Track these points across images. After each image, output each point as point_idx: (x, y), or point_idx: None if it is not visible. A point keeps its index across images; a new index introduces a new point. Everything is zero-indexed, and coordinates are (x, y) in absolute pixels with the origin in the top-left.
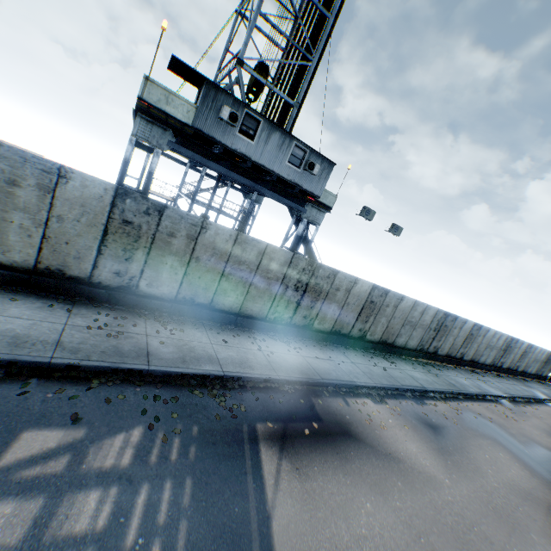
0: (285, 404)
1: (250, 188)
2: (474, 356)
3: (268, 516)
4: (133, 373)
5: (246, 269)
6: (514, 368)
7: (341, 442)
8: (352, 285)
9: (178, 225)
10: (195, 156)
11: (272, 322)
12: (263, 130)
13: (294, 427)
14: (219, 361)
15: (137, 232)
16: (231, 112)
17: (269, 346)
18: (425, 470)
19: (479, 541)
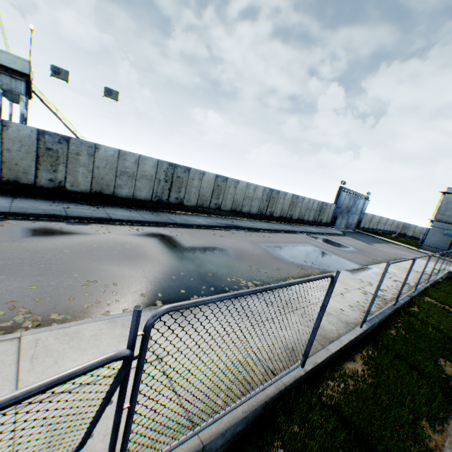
0: None
1: None
2: (235, 207)
3: None
4: None
5: None
6: (288, 216)
7: None
8: (1, 128)
9: None
10: None
11: None
12: None
13: None
14: None
15: None
16: None
17: None
18: None
19: None
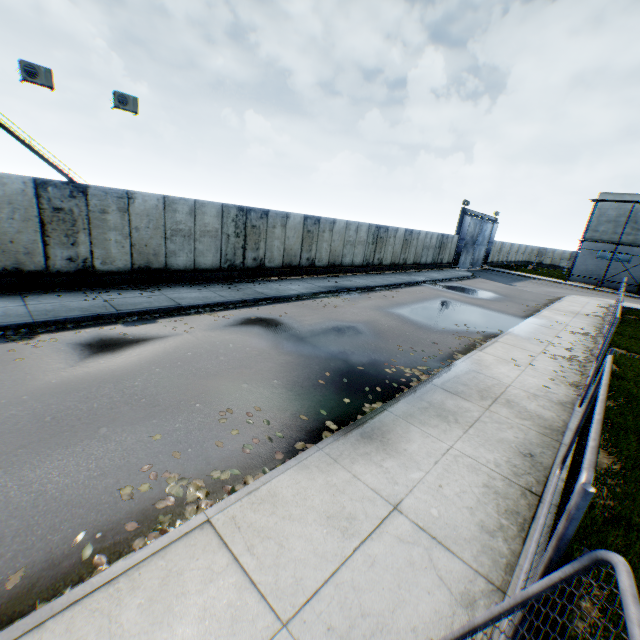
0: None
1: None
2: (333, 259)
3: None
4: None
5: None
6: (402, 261)
7: None
8: None
9: None
10: None
11: None
12: None
13: None
14: None
15: None
16: None
17: None
18: None
19: None
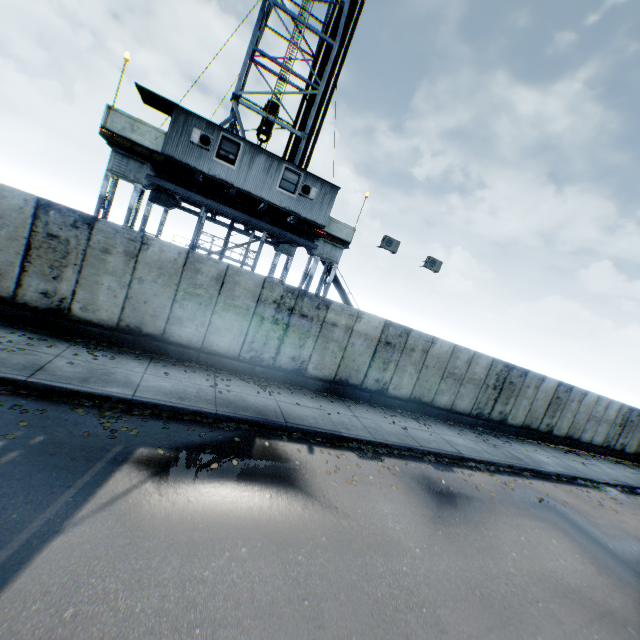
0: (206, 438)
1: (252, 225)
2: (572, 431)
3: (58, 530)
4: (5, 382)
5: (205, 295)
6: None
7: (262, 483)
8: (354, 320)
9: (114, 240)
10: (178, 189)
11: (248, 362)
12: (245, 153)
13: (196, 459)
14: (138, 387)
15: (65, 247)
16: (202, 135)
17: (232, 386)
18: (386, 533)
19: (419, 624)
